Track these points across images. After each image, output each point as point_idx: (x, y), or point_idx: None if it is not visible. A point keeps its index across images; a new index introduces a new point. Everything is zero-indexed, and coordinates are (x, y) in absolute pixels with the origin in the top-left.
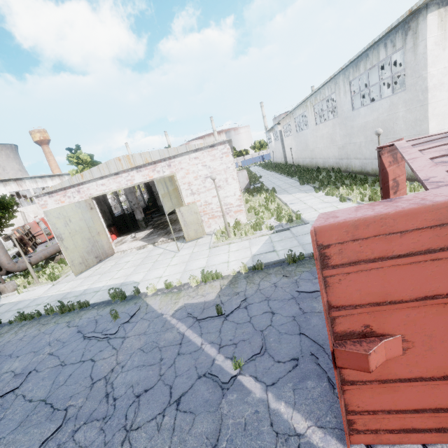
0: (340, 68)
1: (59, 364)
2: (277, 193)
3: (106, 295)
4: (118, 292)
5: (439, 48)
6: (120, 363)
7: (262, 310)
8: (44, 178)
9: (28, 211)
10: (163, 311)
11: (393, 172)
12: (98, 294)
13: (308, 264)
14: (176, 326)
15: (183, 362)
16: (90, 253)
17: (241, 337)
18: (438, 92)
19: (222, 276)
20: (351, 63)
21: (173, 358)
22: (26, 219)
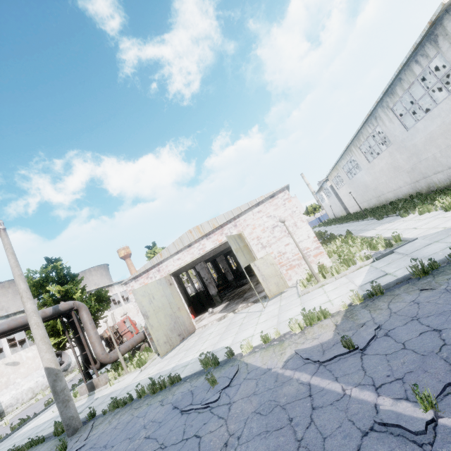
0: (375, 103)
1: (158, 447)
2: (354, 234)
3: (196, 366)
4: (209, 358)
5: None
6: (233, 434)
7: (416, 331)
8: None
9: (116, 313)
10: (269, 366)
11: None
12: (187, 367)
13: (450, 270)
14: (293, 377)
15: (325, 417)
16: (173, 330)
17: (404, 368)
18: None
19: (330, 313)
20: (385, 93)
21: (308, 414)
22: (115, 320)
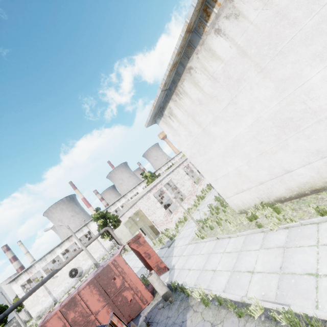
0: None
1: None
2: None
3: None
4: None
5: (177, 136)
6: None
7: None
8: None
9: None
10: None
11: (142, 249)
12: None
13: None
14: None
15: None
16: None
17: None
18: (196, 159)
19: None
20: None
21: None
22: None
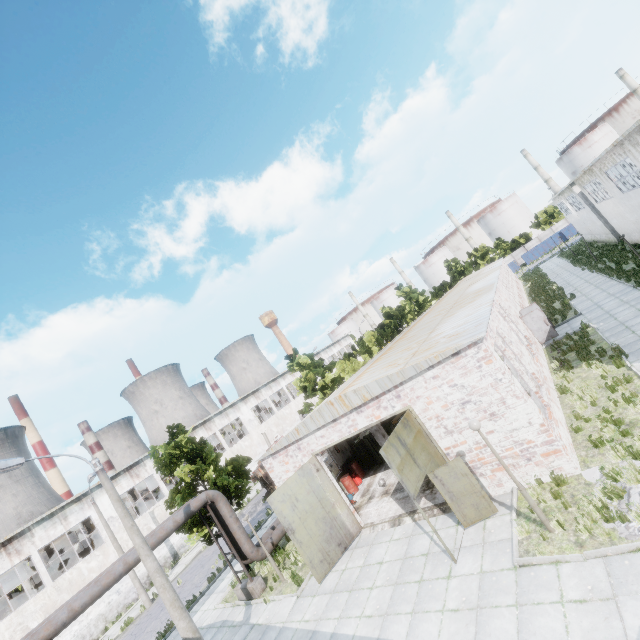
0: None
1: None
2: (629, 355)
3: None
4: None
5: None
6: None
7: None
8: (276, 379)
9: (270, 424)
10: None
11: None
12: None
13: None
14: None
15: None
16: (330, 539)
17: None
18: None
19: None
20: None
21: None
22: (268, 441)
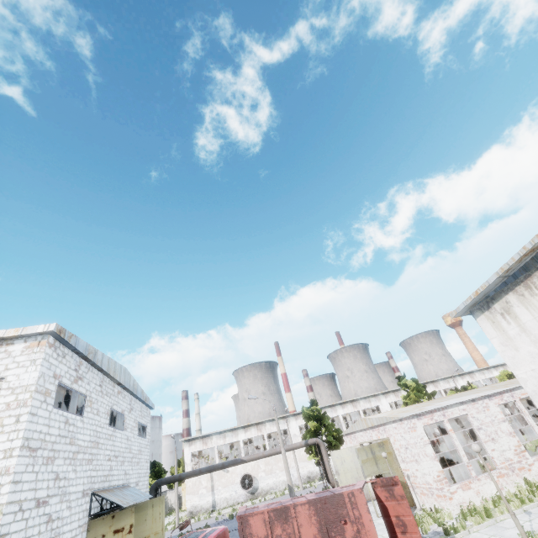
0: None
1: None
2: None
3: None
4: None
5: (510, 348)
6: None
7: None
8: None
9: None
10: None
11: (394, 508)
12: None
13: None
14: None
15: None
16: None
17: None
18: None
19: None
20: None
21: None
22: None
